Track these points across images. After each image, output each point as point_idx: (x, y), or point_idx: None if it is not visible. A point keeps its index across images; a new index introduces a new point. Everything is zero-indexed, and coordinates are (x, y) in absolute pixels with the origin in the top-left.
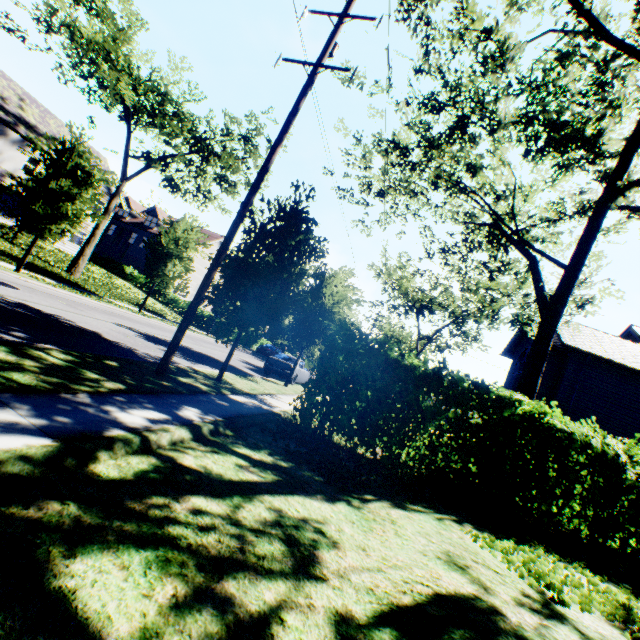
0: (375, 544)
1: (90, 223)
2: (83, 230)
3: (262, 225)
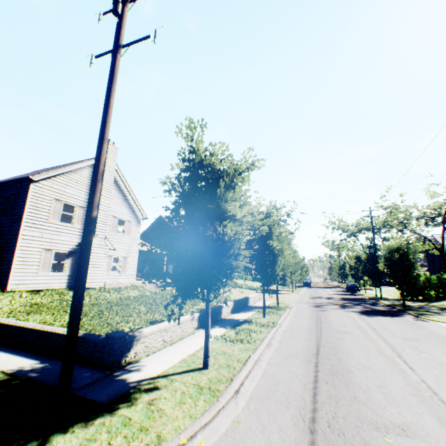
0: None
1: None
2: None
3: (369, 260)
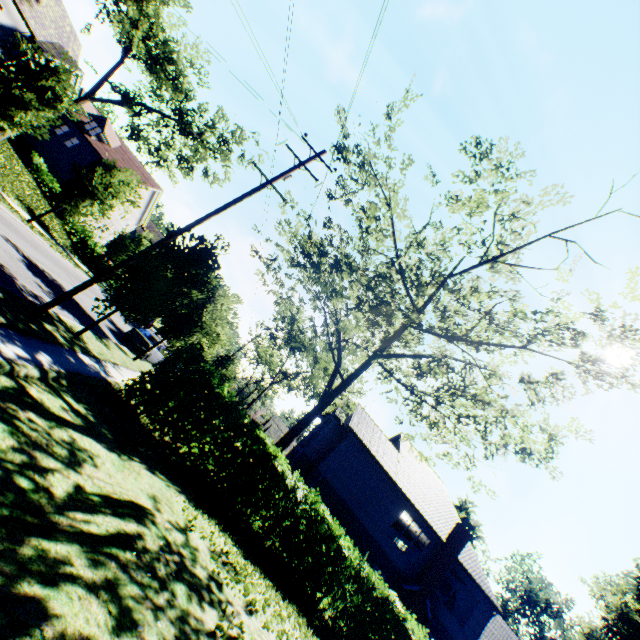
0: (119, 477)
1: None
2: None
3: (179, 247)
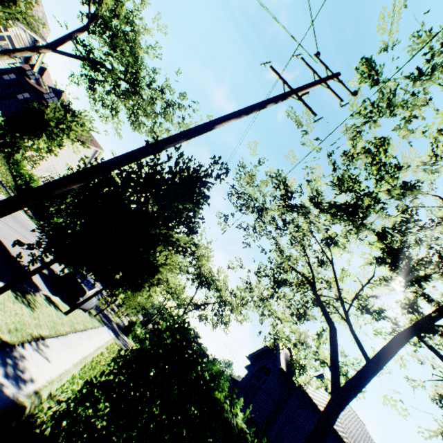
0: None
1: None
2: None
3: (162, 169)
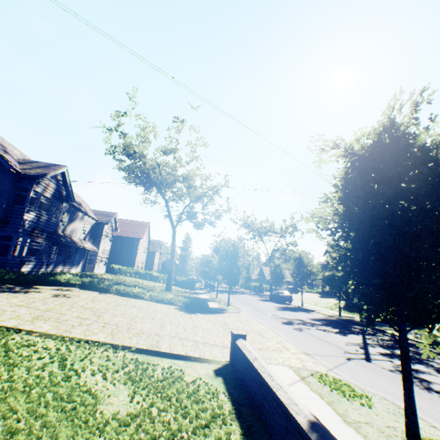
0: None
1: (106, 248)
2: (104, 255)
3: None
